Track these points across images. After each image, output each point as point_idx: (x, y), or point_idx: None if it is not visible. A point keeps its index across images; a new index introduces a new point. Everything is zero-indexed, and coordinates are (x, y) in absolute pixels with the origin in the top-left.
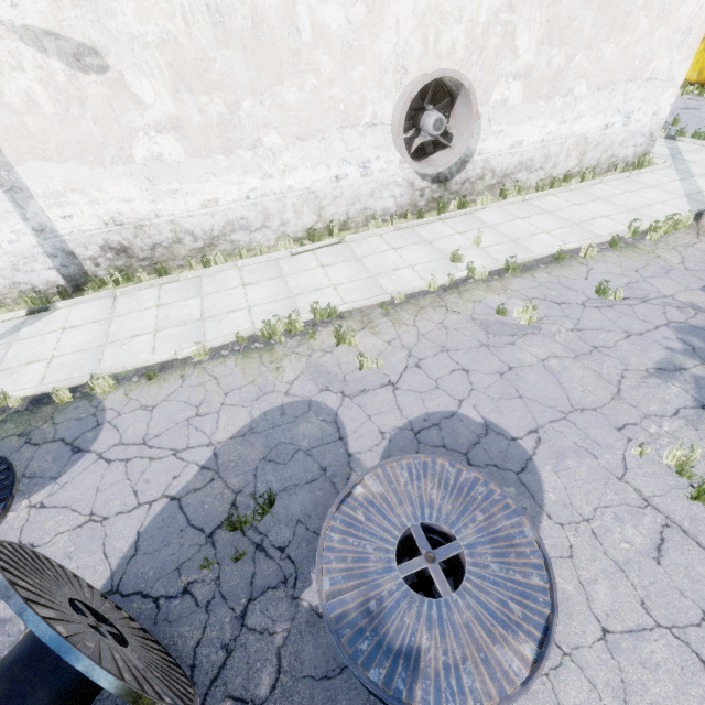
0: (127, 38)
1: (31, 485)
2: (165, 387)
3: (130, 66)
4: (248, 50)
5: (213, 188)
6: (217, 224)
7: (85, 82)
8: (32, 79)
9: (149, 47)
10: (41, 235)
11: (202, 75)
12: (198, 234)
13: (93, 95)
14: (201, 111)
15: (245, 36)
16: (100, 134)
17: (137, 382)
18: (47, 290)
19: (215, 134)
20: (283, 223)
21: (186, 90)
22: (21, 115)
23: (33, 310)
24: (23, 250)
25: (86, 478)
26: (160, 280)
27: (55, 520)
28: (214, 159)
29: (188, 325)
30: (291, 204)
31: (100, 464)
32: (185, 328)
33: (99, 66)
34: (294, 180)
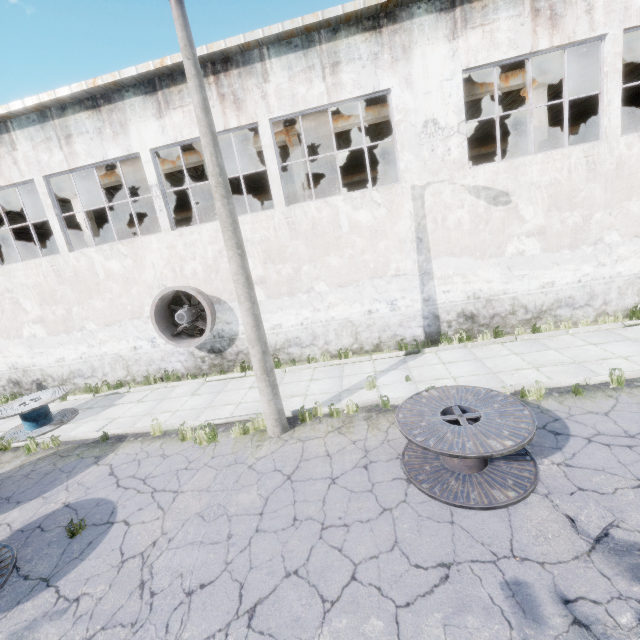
0: (528, 185)
1: (536, 449)
2: (599, 401)
3: (524, 200)
4: (608, 182)
5: (552, 274)
6: (547, 301)
7: (493, 211)
8: (465, 212)
9: (539, 188)
10: (425, 303)
11: (569, 200)
12: (530, 308)
13: (494, 217)
14: (561, 222)
15: (607, 174)
16: (489, 240)
17: (560, 396)
18: (410, 342)
19: (566, 236)
20: (605, 302)
21: (555, 210)
22: (450, 231)
23: (409, 352)
24: (410, 313)
25: (594, 453)
26: (500, 339)
27: (598, 477)
28: (560, 253)
29: (566, 365)
30: (616, 287)
31: (597, 445)
32: (565, 367)
33: (505, 201)
34: (624, 267)
